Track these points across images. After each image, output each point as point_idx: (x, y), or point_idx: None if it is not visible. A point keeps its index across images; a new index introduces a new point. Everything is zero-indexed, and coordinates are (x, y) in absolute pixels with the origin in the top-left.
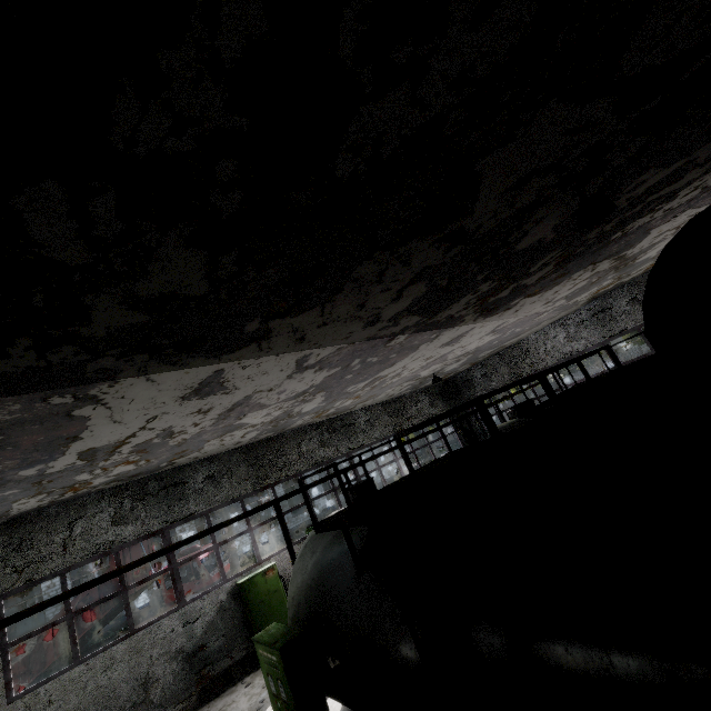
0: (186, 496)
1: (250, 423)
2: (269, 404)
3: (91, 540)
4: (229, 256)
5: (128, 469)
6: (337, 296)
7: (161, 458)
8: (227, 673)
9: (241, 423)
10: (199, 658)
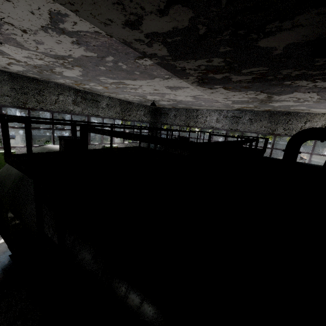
0: None
1: (12, 56)
2: (28, 48)
3: None
4: None
5: None
6: None
7: None
8: None
9: (1, 50)
10: None
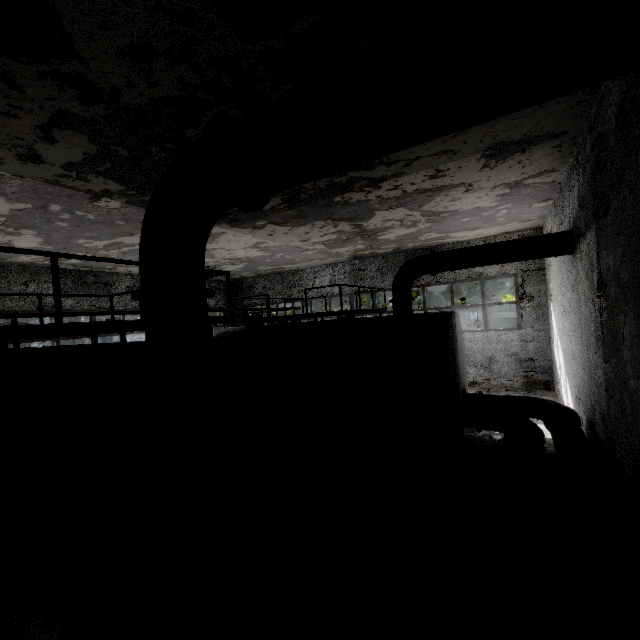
0: None
1: None
2: None
3: None
4: None
5: None
6: None
7: None
8: None
9: None
10: None
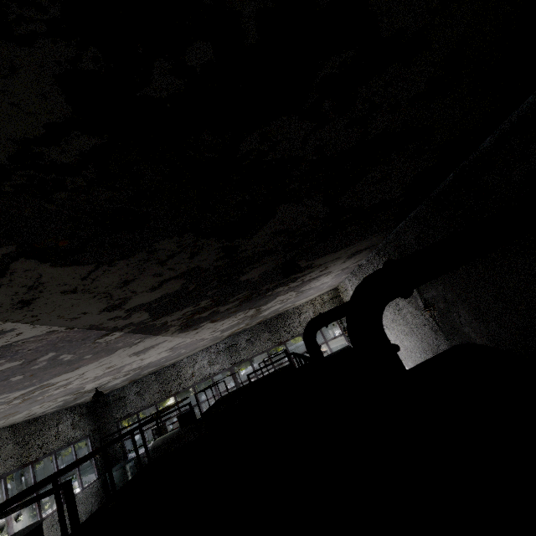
0: None
1: None
2: None
3: None
4: (88, 138)
5: None
6: (121, 260)
7: None
8: None
9: None
10: None
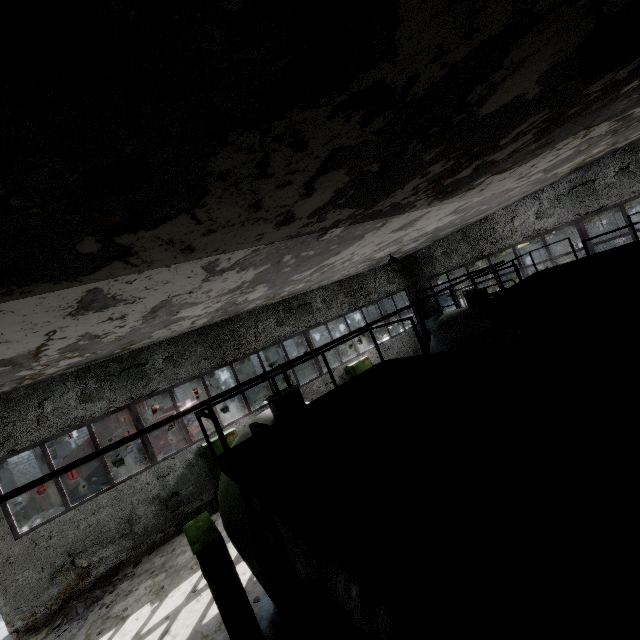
0: (147, 375)
1: (192, 315)
2: (201, 301)
3: (63, 416)
4: None
5: (76, 360)
6: (204, 199)
7: (108, 349)
8: (198, 511)
9: (180, 317)
10: (173, 501)
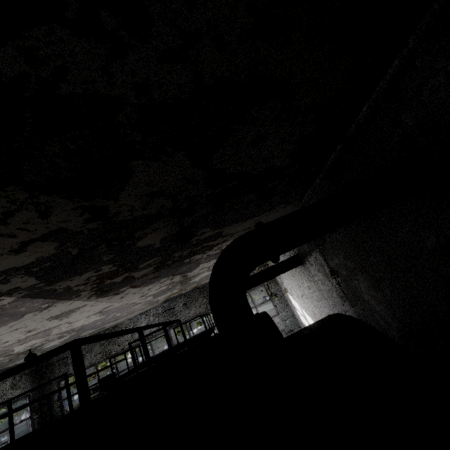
0: None
1: None
2: None
3: None
4: None
5: None
6: None
7: None
8: None
9: None
10: None
